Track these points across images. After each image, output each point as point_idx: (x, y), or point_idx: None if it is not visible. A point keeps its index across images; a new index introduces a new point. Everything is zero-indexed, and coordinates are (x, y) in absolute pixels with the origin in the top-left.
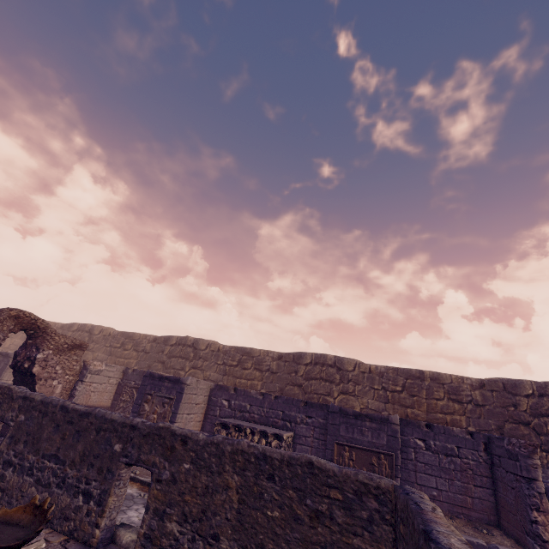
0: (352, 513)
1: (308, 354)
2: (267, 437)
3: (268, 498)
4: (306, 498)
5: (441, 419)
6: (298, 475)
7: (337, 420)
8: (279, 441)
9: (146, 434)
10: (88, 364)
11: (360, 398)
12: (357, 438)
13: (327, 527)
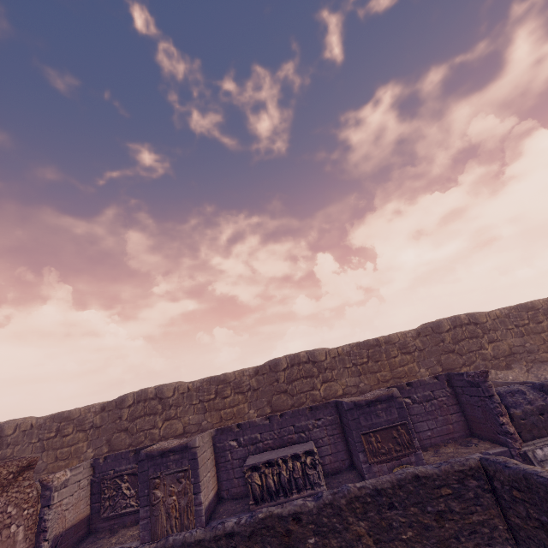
0: (463, 498)
1: (282, 360)
2: (299, 458)
3: (398, 525)
4: (426, 507)
5: (402, 372)
6: (411, 492)
7: (355, 415)
8: (310, 456)
9: (250, 534)
10: (49, 481)
11: (339, 380)
12: (376, 422)
13: (451, 520)
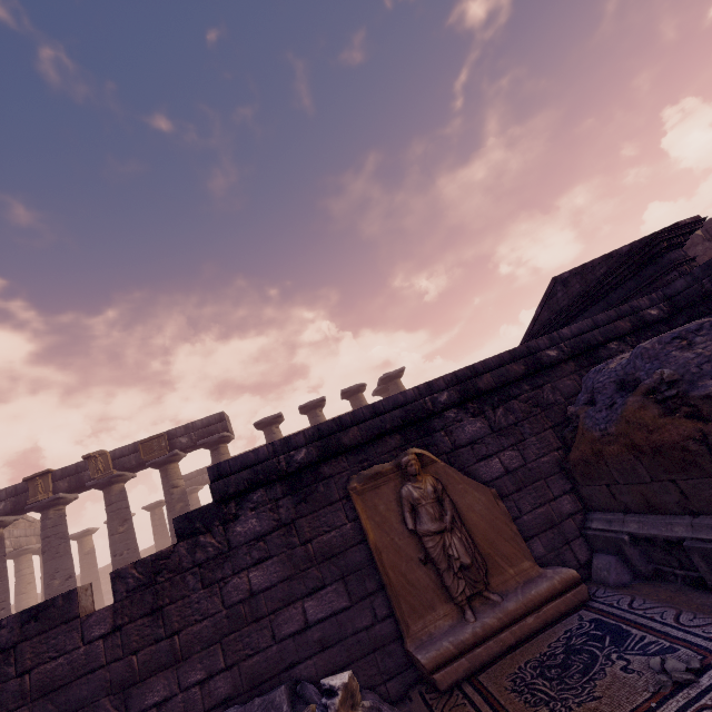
0: None
1: None
2: None
3: None
4: None
5: None
6: None
7: None
8: None
9: None
10: None
11: None
12: None
13: None
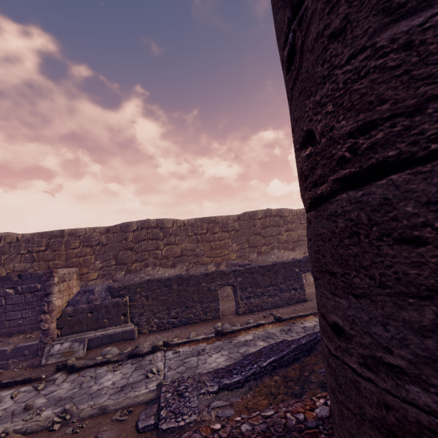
0: None
1: None
2: None
3: None
4: None
5: (75, 262)
6: None
7: None
8: None
9: None
10: None
11: (7, 265)
12: None
13: None
